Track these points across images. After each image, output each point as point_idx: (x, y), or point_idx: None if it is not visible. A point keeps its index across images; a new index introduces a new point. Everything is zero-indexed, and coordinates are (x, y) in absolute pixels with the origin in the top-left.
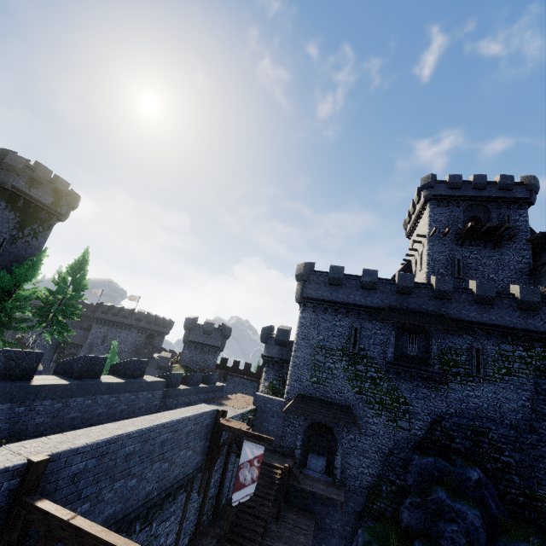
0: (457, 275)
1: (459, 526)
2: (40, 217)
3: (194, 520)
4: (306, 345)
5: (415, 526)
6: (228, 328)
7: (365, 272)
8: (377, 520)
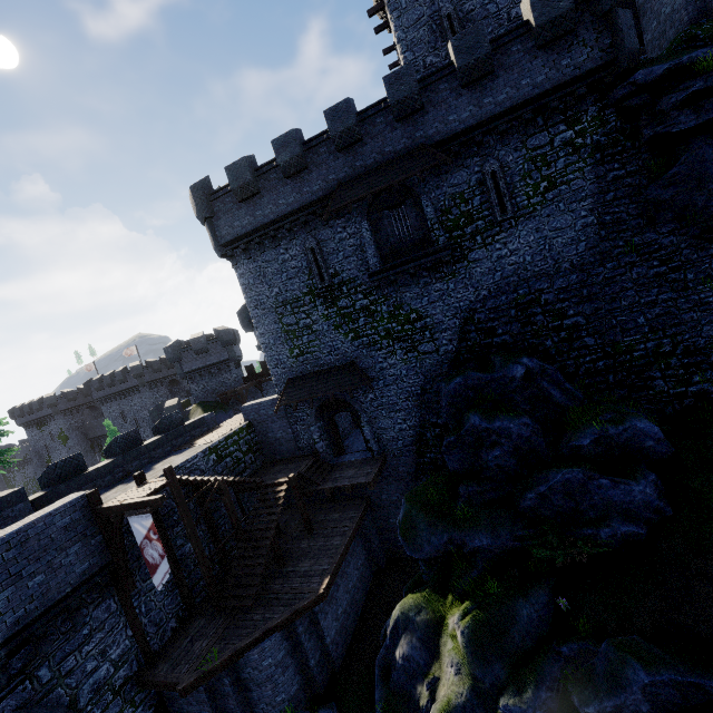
0: None
1: (503, 448)
2: None
3: (175, 600)
4: (264, 312)
5: (459, 469)
6: (223, 332)
7: (276, 146)
8: (432, 474)
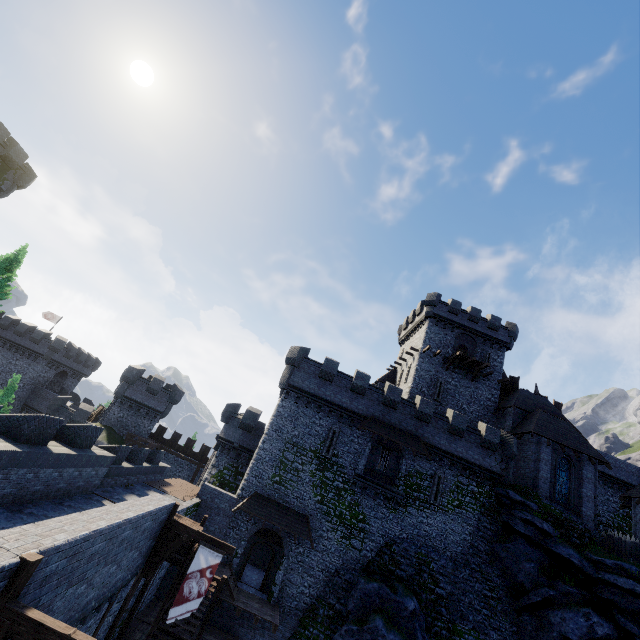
0: (437, 397)
1: None
2: None
3: (102, 639)
4: (278, 438)
5: None
6: (180, 392)
7: (359, 375)
8: None
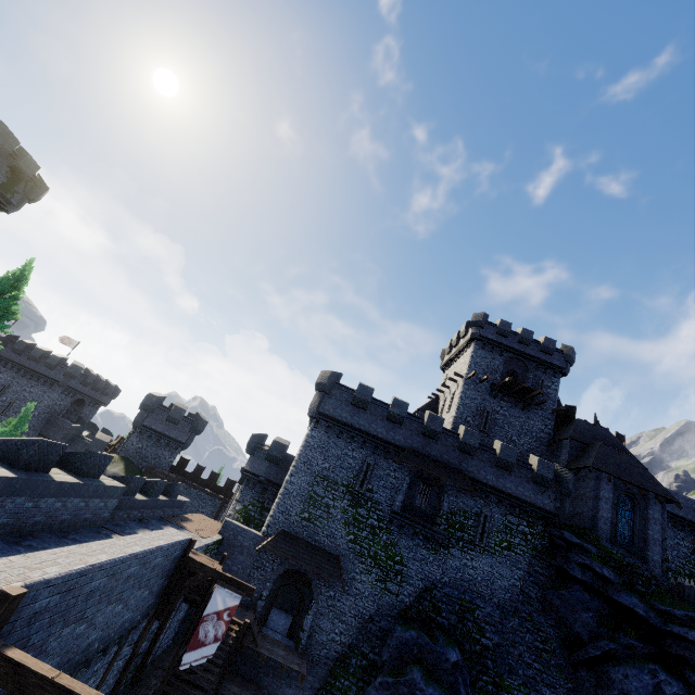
0: (483, 428)
1: None
2: None
3: (112, 685)
4: (307, 470)
5: None
6: (202, 421)
7: (396, 402)
8: None
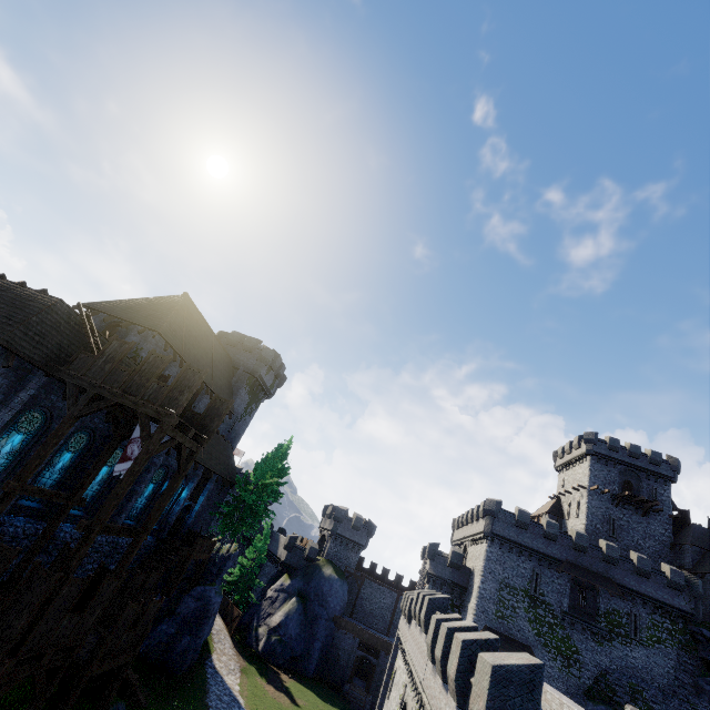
0: (612, 534)
1: None
2: (259, 397)
3: None
4: (493, 579)
5: None
6: (374, 527)
7: (548, 523)
8: None
